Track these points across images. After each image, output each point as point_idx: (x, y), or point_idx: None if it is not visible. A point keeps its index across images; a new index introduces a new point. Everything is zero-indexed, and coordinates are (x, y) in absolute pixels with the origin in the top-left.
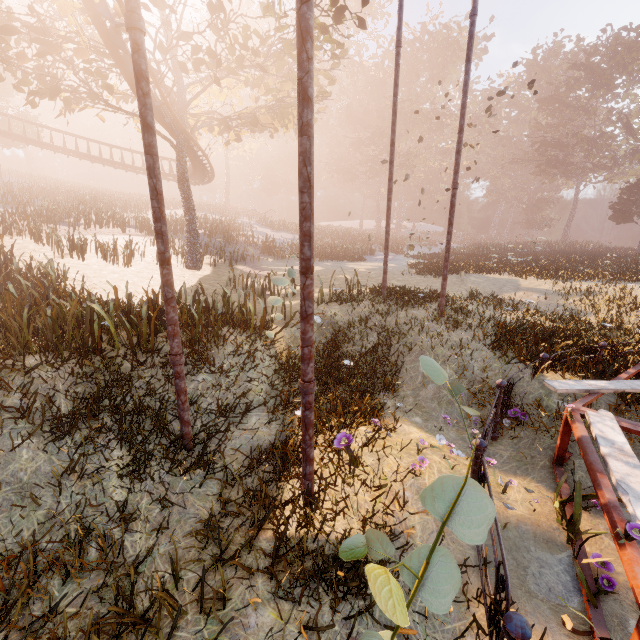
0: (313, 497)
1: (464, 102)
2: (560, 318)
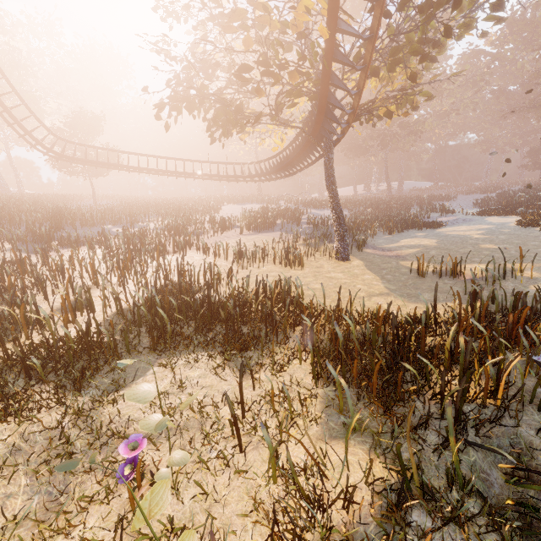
0: None
1: None
2: None
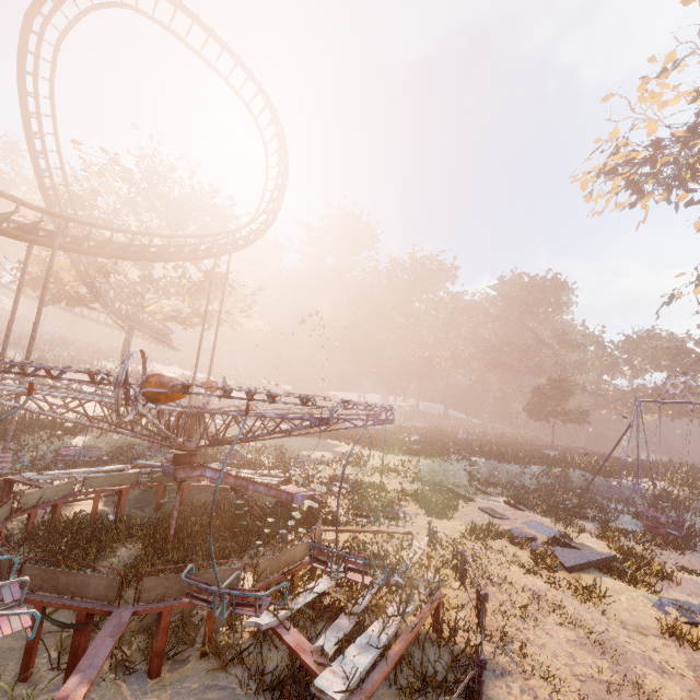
0: None
1: (215, 337)
2: (281, 461)
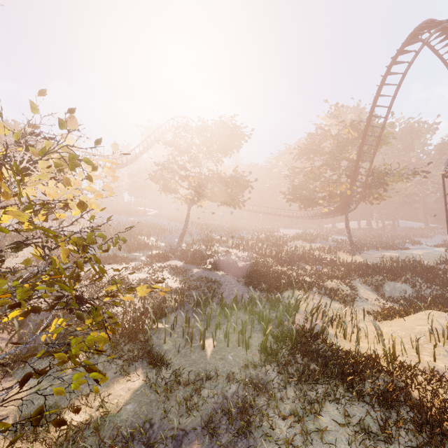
0: None
1: None
2: None
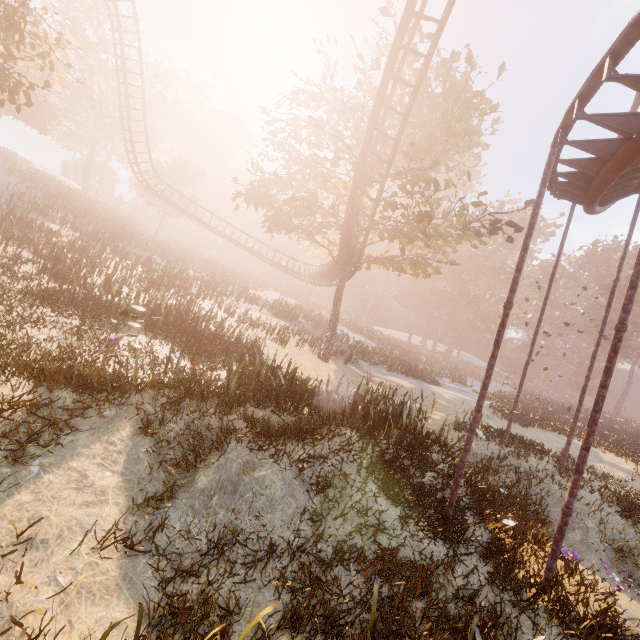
0: (558, 585)
1: (603, 328)
2: None
